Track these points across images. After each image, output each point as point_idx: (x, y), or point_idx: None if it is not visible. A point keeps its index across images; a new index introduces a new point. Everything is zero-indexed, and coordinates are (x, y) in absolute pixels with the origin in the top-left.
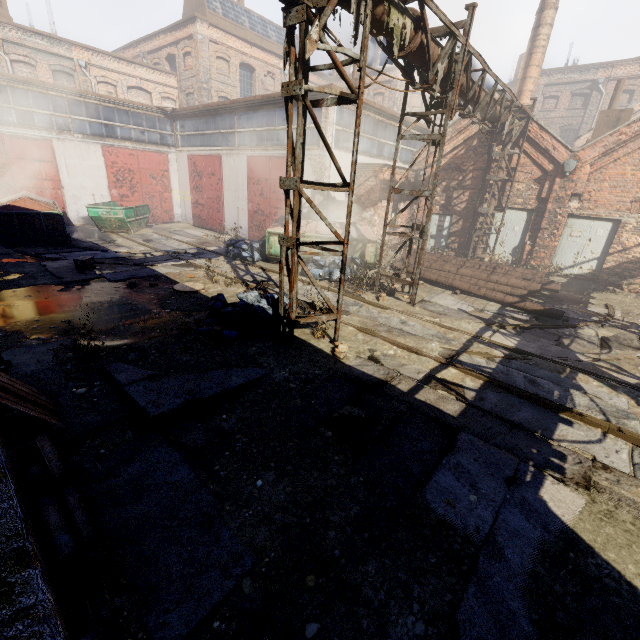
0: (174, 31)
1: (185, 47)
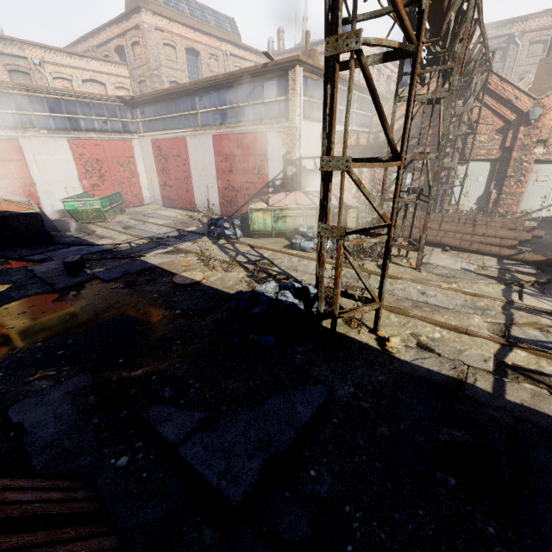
0: (120, 23)
1: (132, 37)
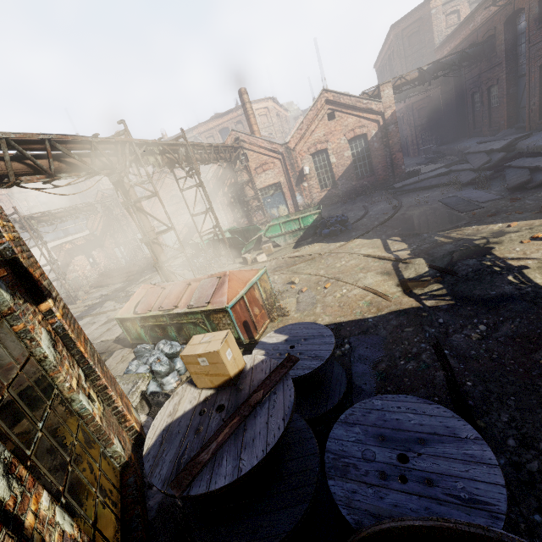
0: None
1: None
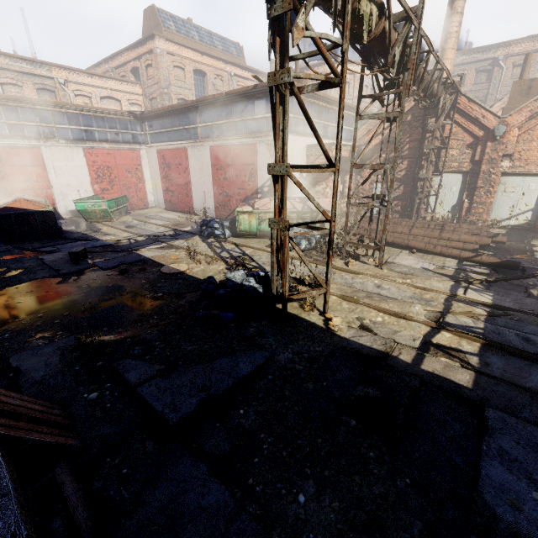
0: (136, 48)
1: (147, 60)
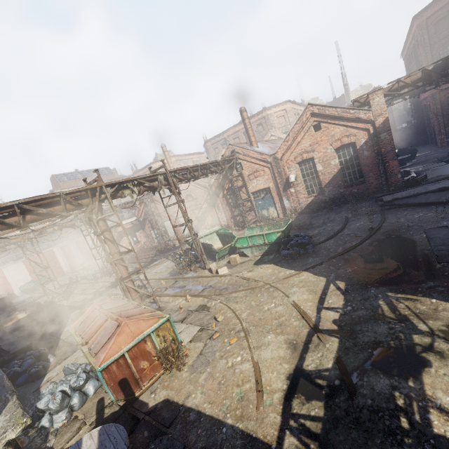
0: None
1: None
